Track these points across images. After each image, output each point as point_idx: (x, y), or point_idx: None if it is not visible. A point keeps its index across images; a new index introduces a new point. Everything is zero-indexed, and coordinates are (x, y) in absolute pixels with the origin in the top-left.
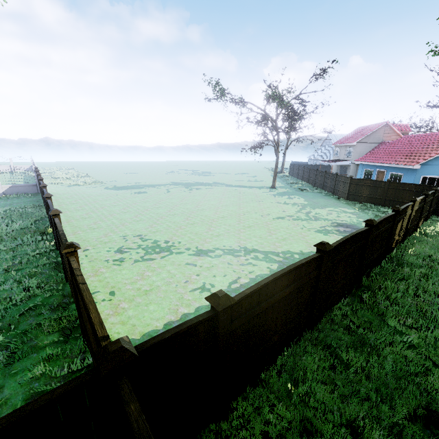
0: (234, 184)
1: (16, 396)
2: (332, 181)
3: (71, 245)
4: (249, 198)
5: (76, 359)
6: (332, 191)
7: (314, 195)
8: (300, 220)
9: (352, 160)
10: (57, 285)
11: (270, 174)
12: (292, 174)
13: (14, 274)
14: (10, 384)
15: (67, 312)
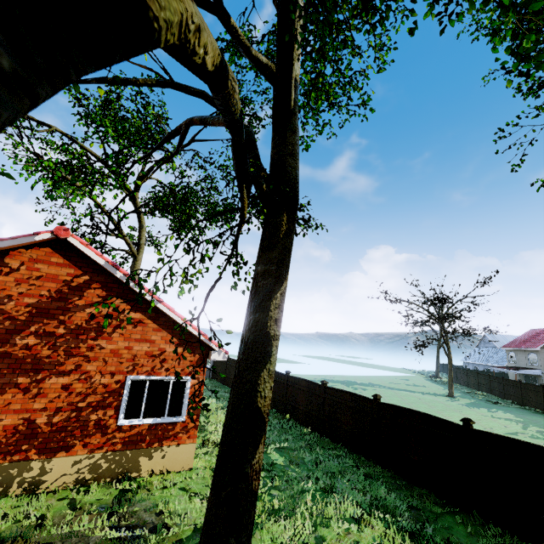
0: (396, 387)
1: (473, 542)
2: (537, 394)
3: (470, 419)
4: (440, 406)
5: (490, 525)
6: (542, 407)
7: (519, 411)
8: (540, 439)
9: (541, 369)
10: (372, 467)
11: (423, 378)
12: (456, 381)
13: (319, 453)
14: (455, 534)
15: (423, 489)
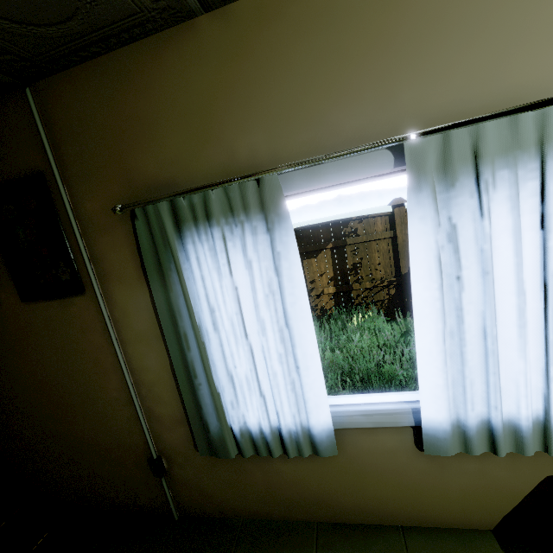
0: None
1: None
2: None
3: None
4: None
5: None
6: None
7: None
8: None
9: None
10: None
11: None
12: None
13: None
14: None
15: None
